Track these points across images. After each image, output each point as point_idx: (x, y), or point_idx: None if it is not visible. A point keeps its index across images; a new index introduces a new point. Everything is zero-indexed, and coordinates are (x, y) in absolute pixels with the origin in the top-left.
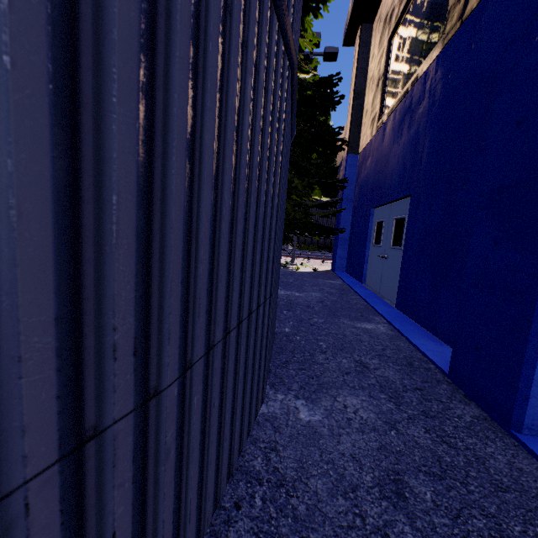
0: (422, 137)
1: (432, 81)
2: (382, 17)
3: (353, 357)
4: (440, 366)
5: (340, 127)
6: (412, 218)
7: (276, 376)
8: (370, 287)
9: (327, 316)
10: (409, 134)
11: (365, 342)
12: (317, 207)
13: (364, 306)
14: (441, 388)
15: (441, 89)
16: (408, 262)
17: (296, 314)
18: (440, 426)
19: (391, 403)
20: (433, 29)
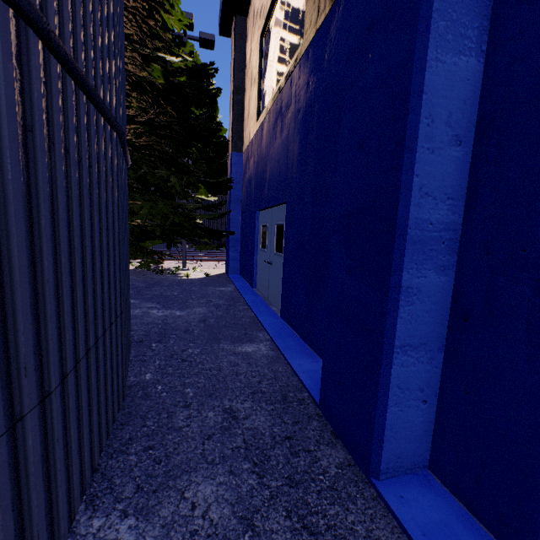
0: (292, 143)
1: (297, 86)
2: (254, 11)
3: (223, 405)
4: (313, 394)
5: (217, 123)
6: (288, 227)
7: (105, 476)
8: (260, 292)
9: (206, 342)
10: (282, 138)
11: (241, 375)
12: (201, 208)
13: (250, 319)
14: (311, 428)
15: (304, 96)
16: (288, 271)
17: (168, 347)
18: (303, 498)
19: (254, 477)
20: (295, 32)
